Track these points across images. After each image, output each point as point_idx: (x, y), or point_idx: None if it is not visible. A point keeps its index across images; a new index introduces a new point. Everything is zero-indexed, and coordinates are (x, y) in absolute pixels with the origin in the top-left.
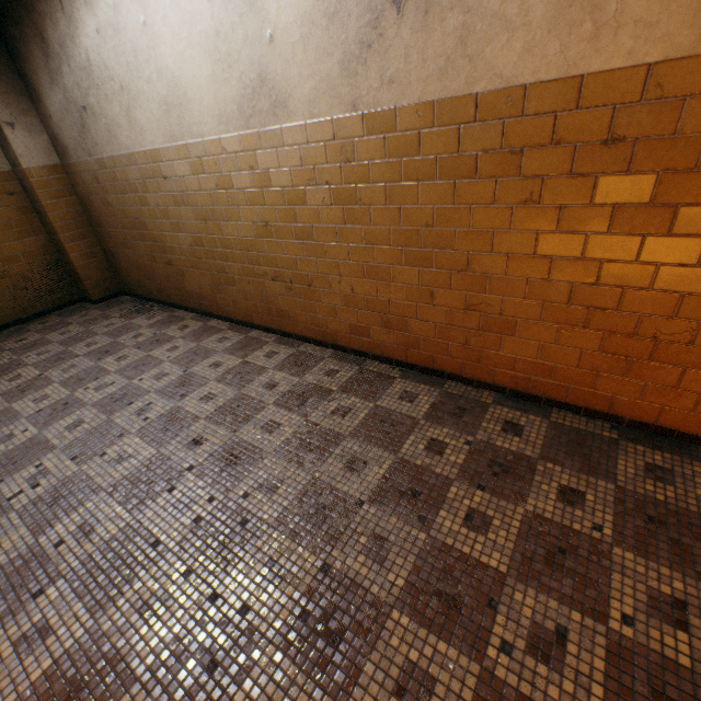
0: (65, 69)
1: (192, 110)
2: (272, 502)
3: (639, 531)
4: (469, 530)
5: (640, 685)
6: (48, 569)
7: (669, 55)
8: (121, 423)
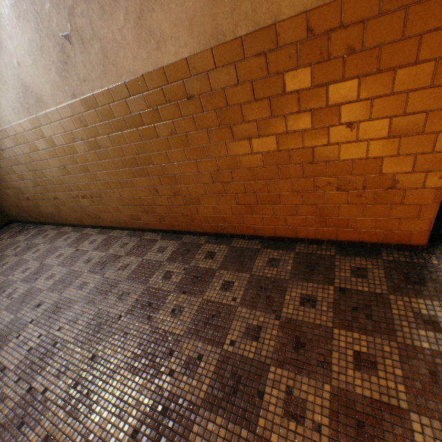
0: None
1: None
2: (73, 329)
3: (253, 296)
4: (172, 317)
5: (228, 373)
6: None
7: (191, 53)
8: None
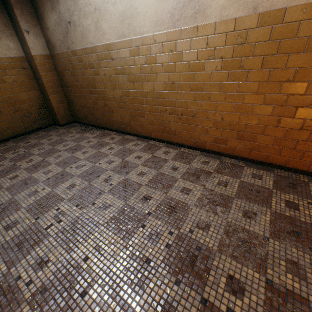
0: (61, 1)
1: (138, 19)
2: (210, 236)
3: None
4: None
5: None
6: (84, 276)
7: None
8: (97, 186)
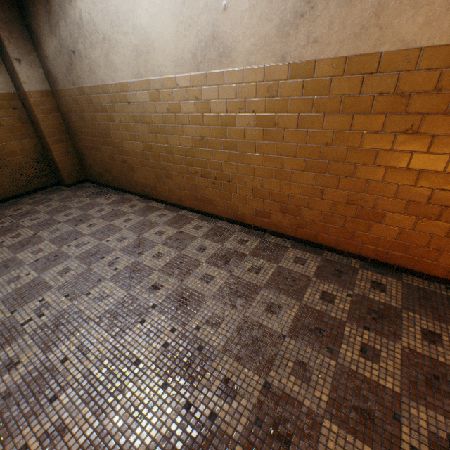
0: (61, 23)
1: (156, 56)
2: (218, 333)
3: None
4: (365, 359)
5: None
6: (58, 379)
7: None
8: (97, 271)
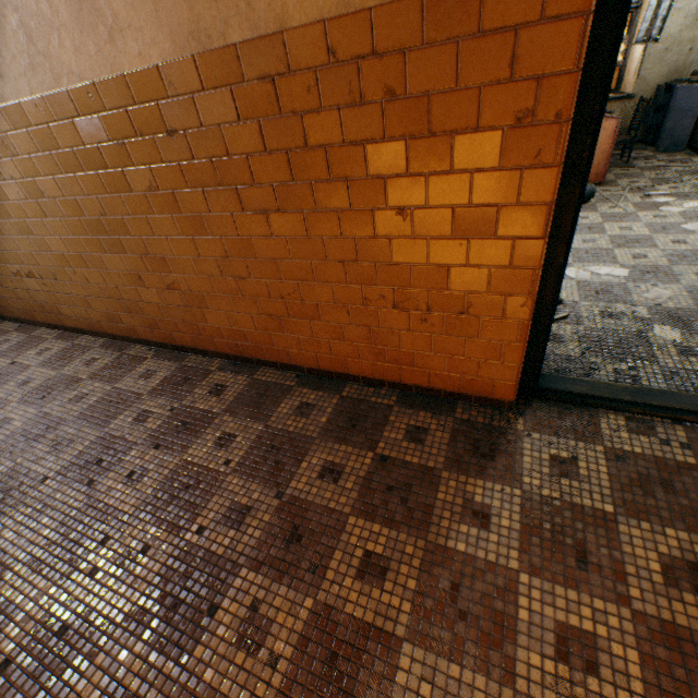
0: None
1: None
2: None
3: (257, 459)
4: (125, 485)
5: (178, 575)
6: None
7: (164, 57)
8: None
